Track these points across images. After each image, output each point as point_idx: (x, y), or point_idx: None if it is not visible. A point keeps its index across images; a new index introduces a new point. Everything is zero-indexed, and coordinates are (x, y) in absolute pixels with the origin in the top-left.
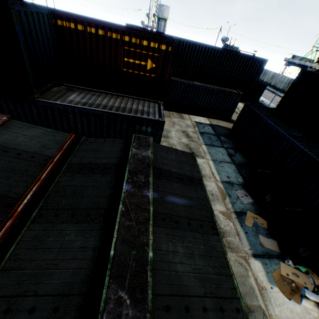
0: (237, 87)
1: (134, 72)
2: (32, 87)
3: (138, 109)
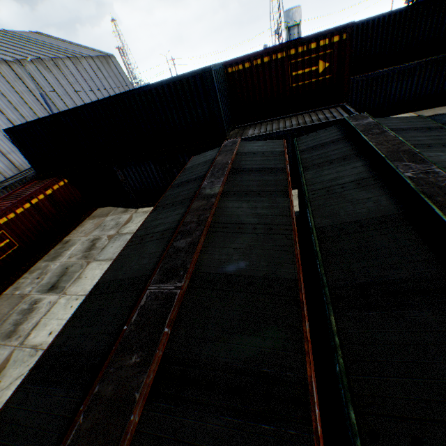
0: None
1: (305, 83)
2: (225, 131)
3: (320, 118)
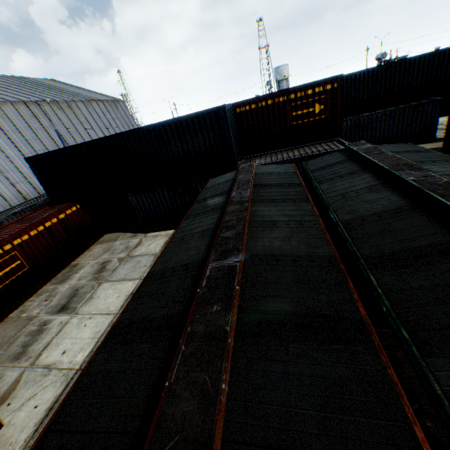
0: (427, 96)
1: (304, 121)
2: (235, 159)
3: (319, 150)
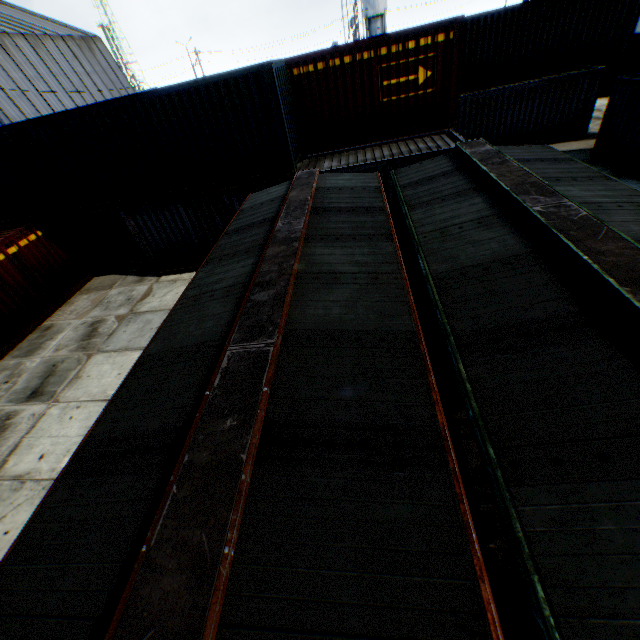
0: (585, 63)
1: (400, 98)
2: (291, 160)
3: (420, 148)
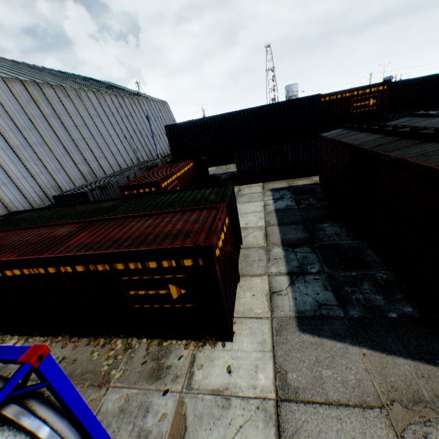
0: (433, 104)
1: (360, 110)
2: (320, 130)
3: None
